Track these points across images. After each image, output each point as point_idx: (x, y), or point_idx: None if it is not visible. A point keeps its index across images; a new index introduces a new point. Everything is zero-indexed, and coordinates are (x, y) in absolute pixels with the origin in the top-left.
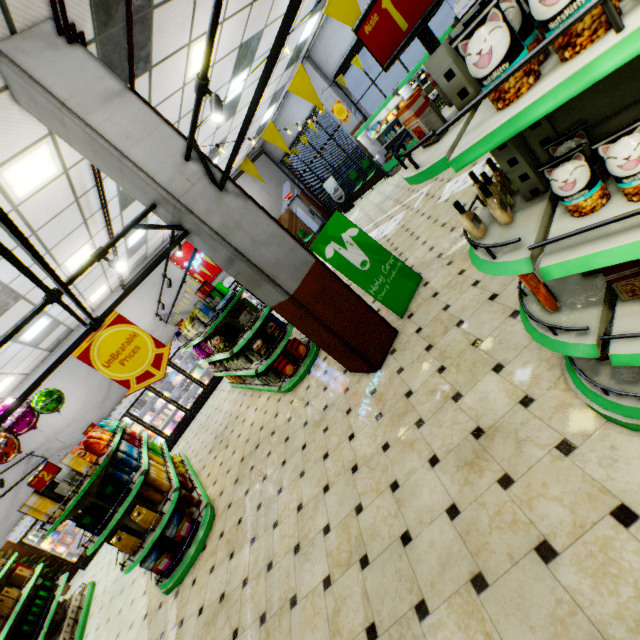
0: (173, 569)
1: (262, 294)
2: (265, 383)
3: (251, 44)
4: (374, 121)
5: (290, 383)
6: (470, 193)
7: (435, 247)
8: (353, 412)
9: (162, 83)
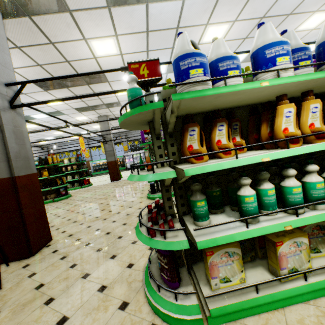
0: (64, 196)
1: (109, 158)
2: (71, 187)
3: (96, 130)
4: (95, 162)
5: (87, 185)
6: (127, 174)
7: (123, 176)
8: (117, 182)
9: (93, 124)
